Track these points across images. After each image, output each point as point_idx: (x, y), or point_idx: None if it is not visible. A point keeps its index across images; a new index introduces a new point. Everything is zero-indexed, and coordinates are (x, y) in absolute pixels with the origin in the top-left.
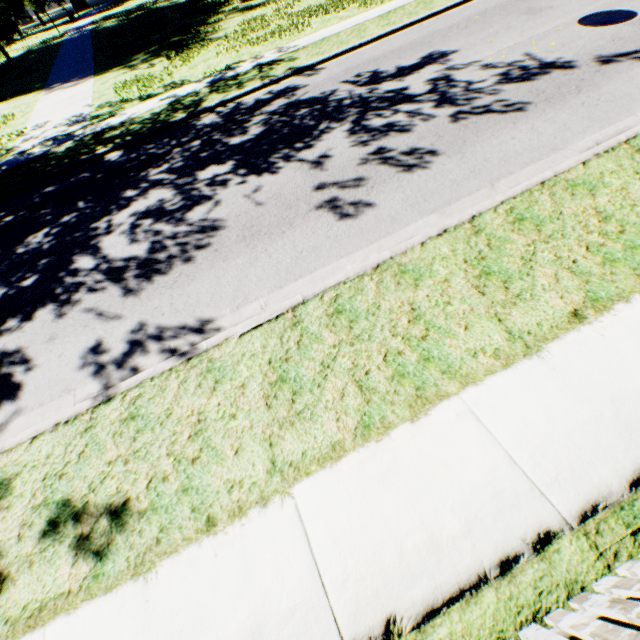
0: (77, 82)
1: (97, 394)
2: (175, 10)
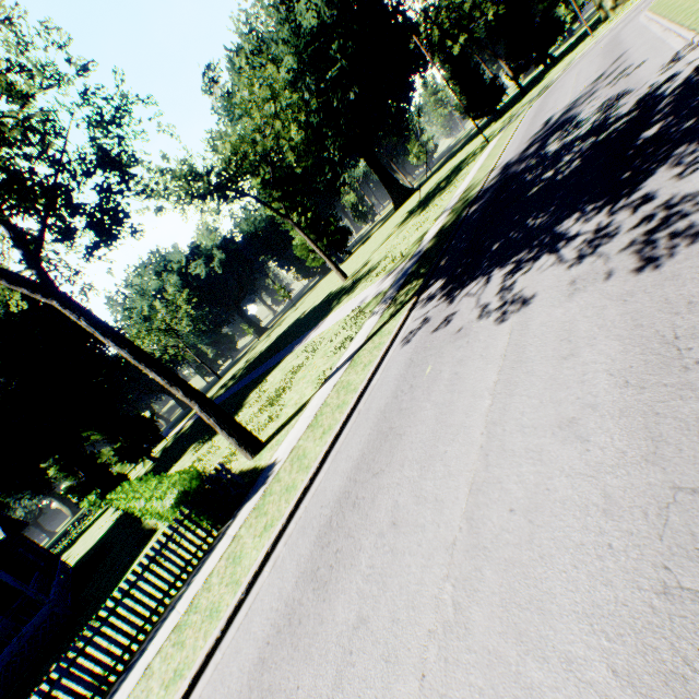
0: (315, 329)
1: (694, 50)
2: (282, 335)
